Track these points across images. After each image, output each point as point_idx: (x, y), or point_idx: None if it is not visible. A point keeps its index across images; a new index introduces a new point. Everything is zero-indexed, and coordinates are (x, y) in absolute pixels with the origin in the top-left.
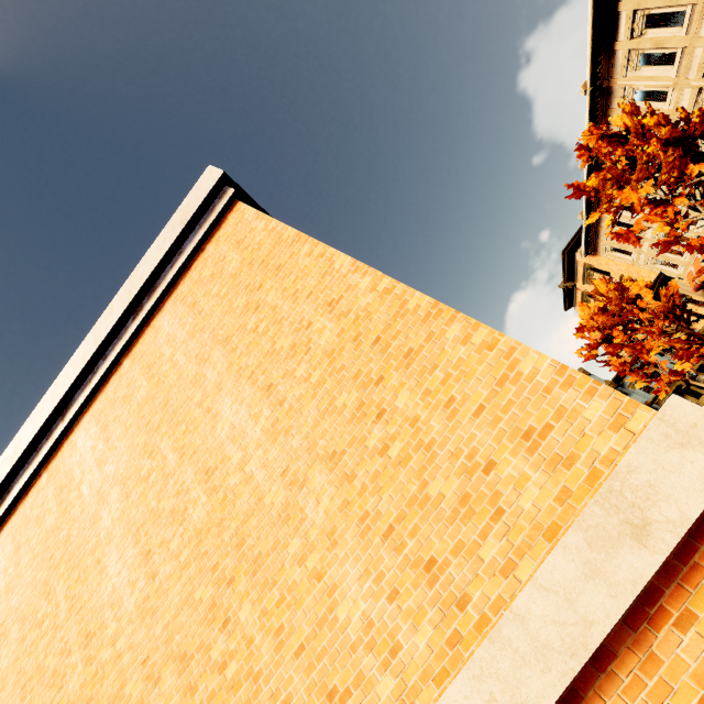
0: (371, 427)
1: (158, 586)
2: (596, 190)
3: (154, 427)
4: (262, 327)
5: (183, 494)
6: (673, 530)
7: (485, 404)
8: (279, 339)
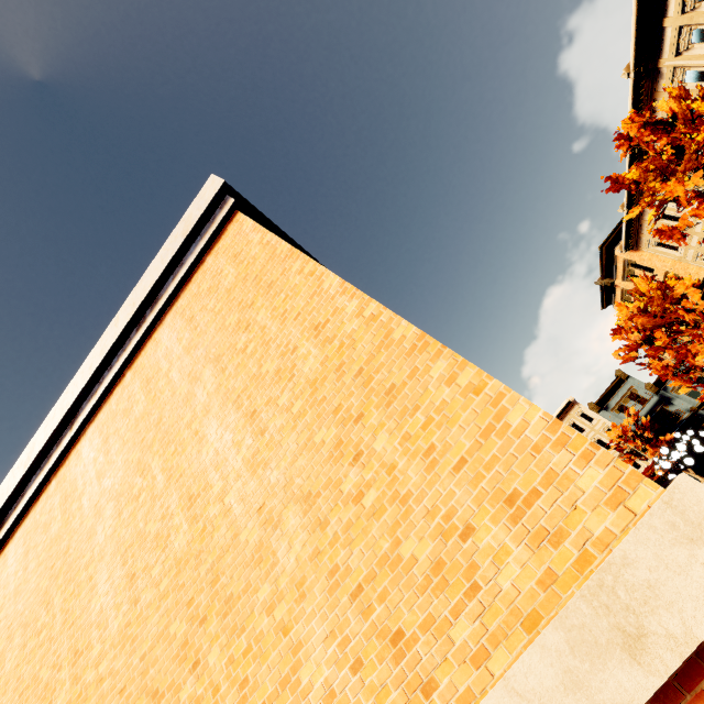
0: (347, 469)
1: (139, 613)
2: (637, 183)
3: (147, 444)
4: (250, 348)
5: (167, 519)
6: (675, 649)
7: (467, 457)
8: (266, 362)
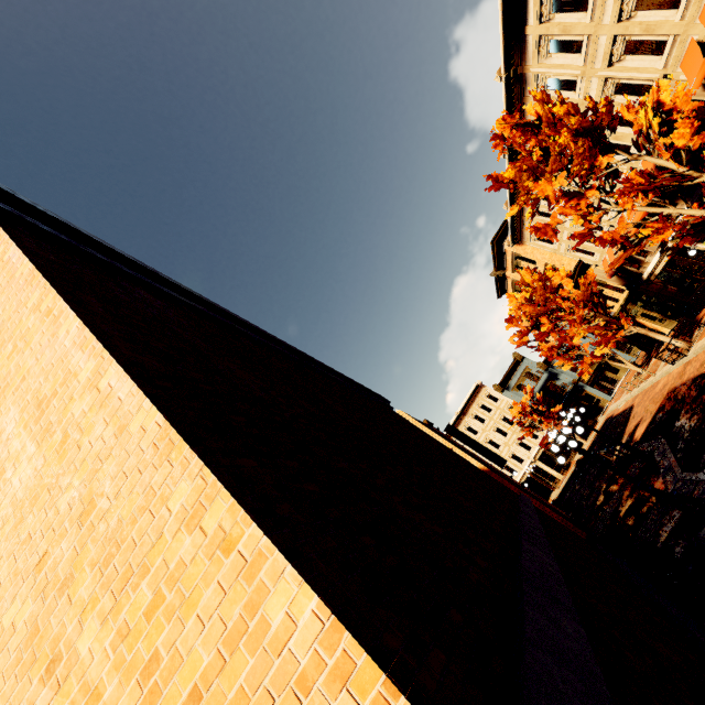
0: (35, 692)
1: None
2: (515, 182)
3: None
4: None
5: None
6: None
7: (202, 688)
8: None
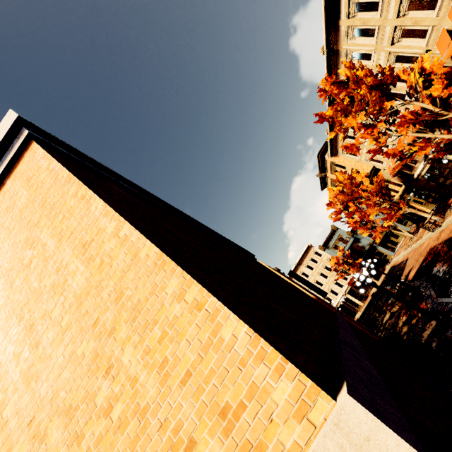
0: (100, 382)
1: None
2: (332, 118)
3: None
4: (33, 263)
5: None
6: None
7: (191, 370)
8: (44, 277)
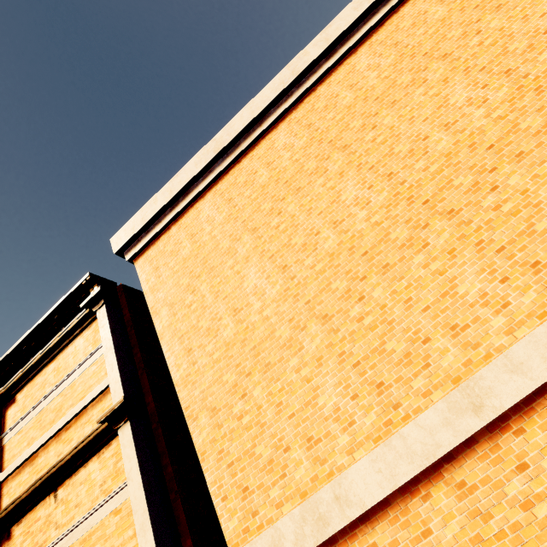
0: None
1: (409, 187)
2: None
3: (371, 114)
4: (488, 41)
5: (420, 140)
6: None
7: None
8: (512, 44)
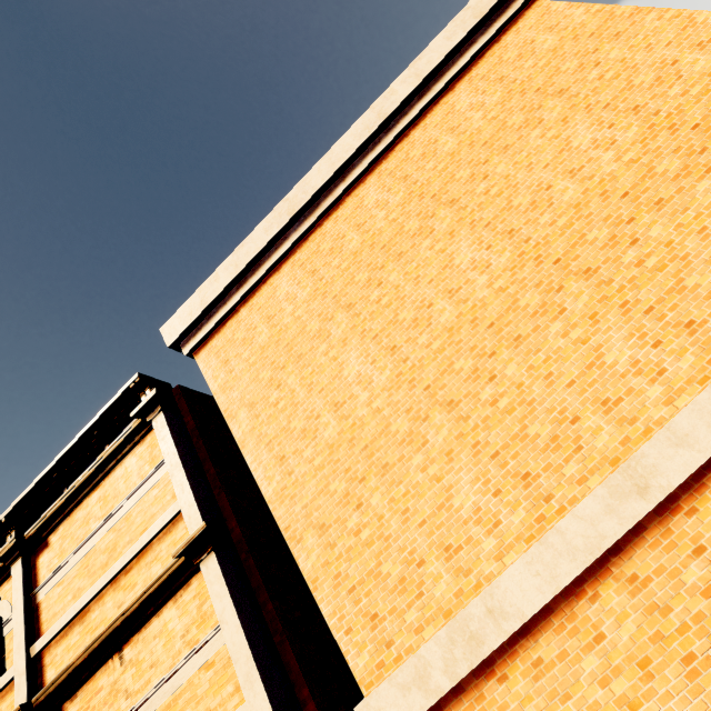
0: None
1: (535, 245)
2: None
3: (481, 162)
4: (609, 75)
5: (543, 190)
6: None
7: None
8: (637, 77)
